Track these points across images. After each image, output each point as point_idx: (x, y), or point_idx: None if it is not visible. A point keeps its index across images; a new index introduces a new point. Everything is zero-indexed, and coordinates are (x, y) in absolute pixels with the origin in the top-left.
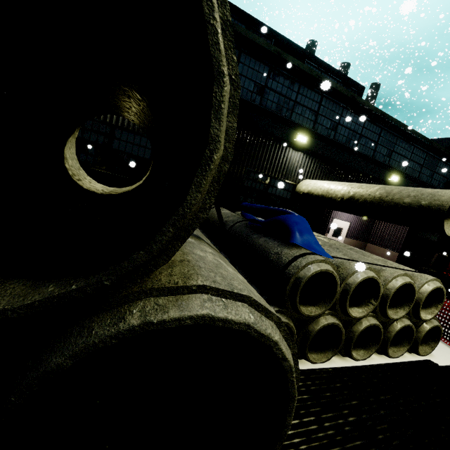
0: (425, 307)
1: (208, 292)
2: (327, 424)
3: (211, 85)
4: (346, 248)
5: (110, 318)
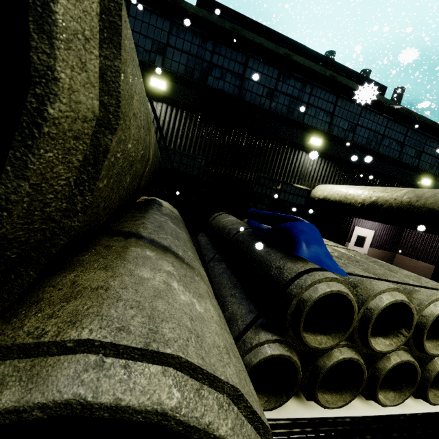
0: None
1: (98, 351)
2: None
3: None
4: (368, 261)
5: None
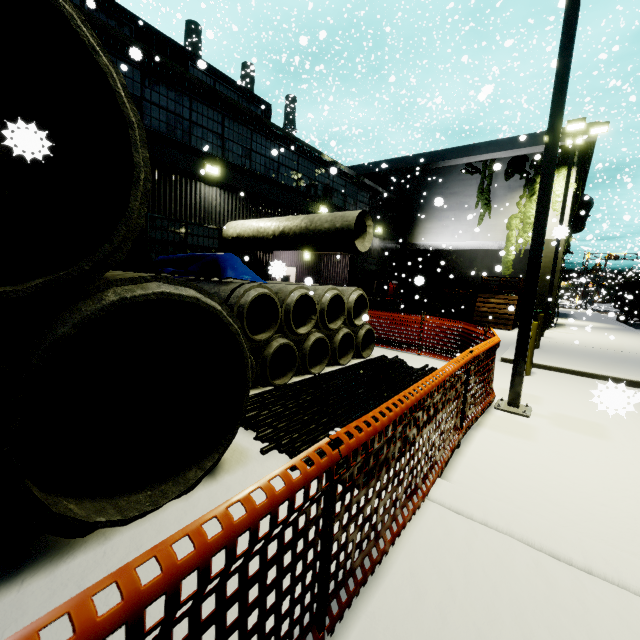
0: (358, 316)
1: (160, 281)
2: (290, 405)
3: (126, 129)
4: None
5: (91, 302)
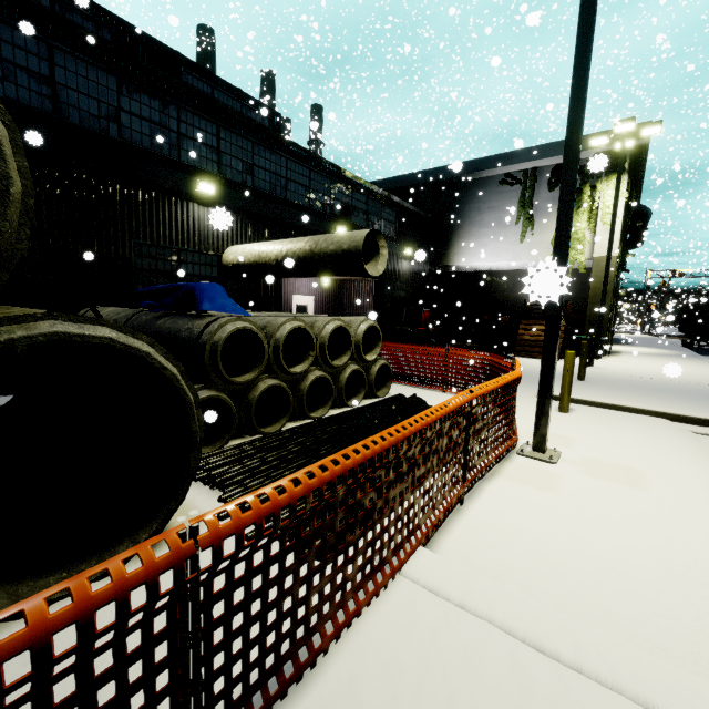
0: (371, 350)
1: (58, 319)
2: (270, 458)
3: None
4: None
5: None
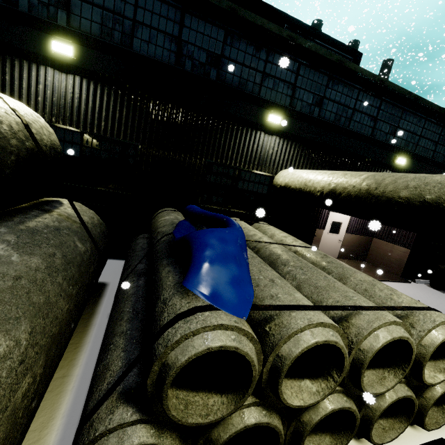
0: (433, 358)
1: None
2: None
3: None
4: (323, 261)
5: None
